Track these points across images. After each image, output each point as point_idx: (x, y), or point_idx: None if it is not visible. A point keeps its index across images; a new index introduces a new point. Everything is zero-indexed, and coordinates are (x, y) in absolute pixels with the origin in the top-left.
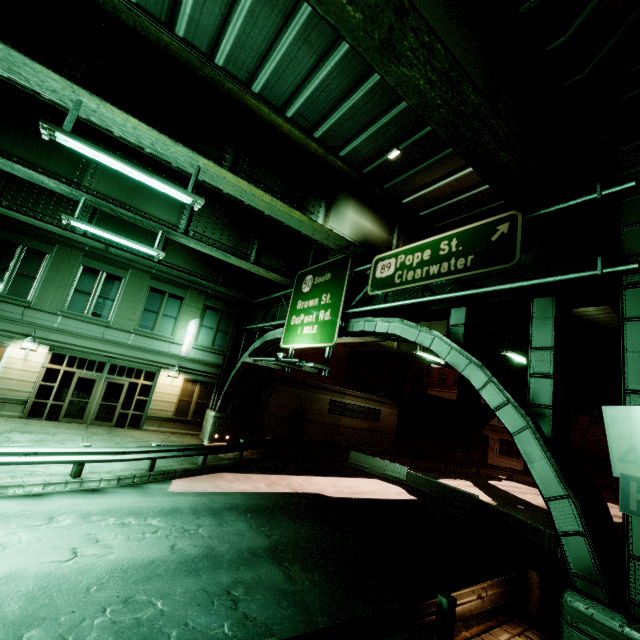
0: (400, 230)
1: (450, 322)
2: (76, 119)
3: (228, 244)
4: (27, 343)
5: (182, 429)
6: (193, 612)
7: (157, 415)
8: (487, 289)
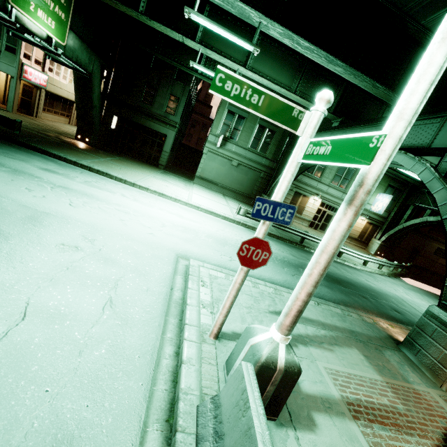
0: None
1: None
2: None
3: None
4: (316, 197)
5: (358, 244)
6: None
7: (351, 236)
8: None
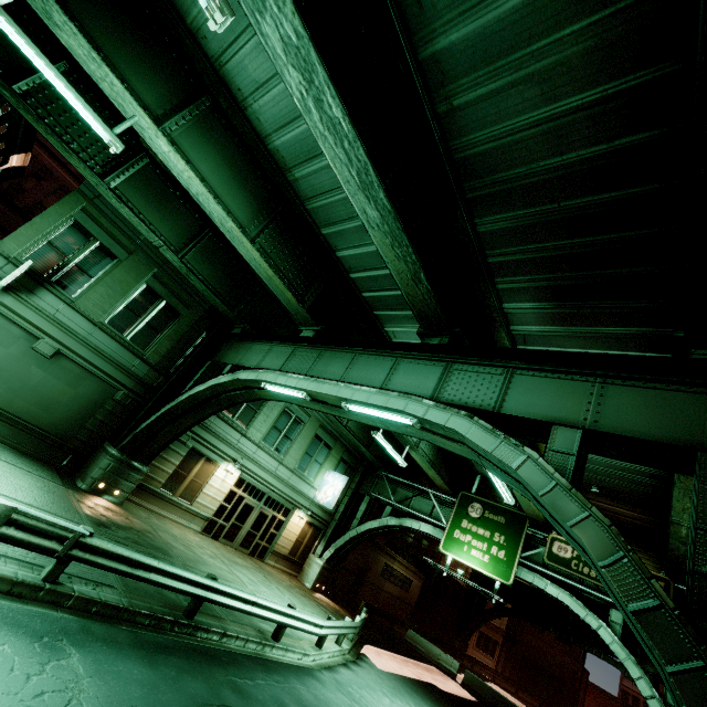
0: None
1: (609, 617)
2: None
3: (430, 458)
4: (231, 466)
5: (288, 568)
6: None
7: (279, 551)
8: None
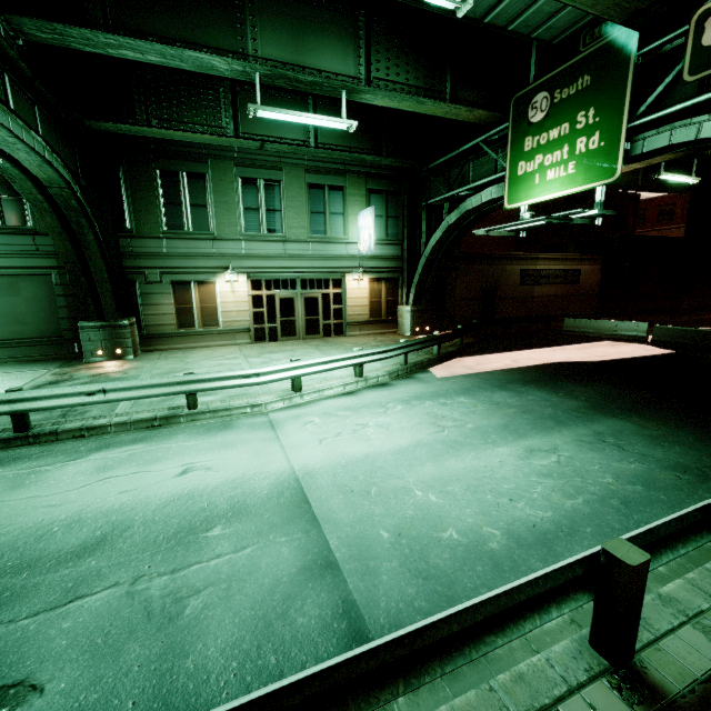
0: None
1: None
2: None
3: (417, 84)
4: (228, 275)
5: (380, 329)
6: (593, 455)
7: (355, 320)
8: None
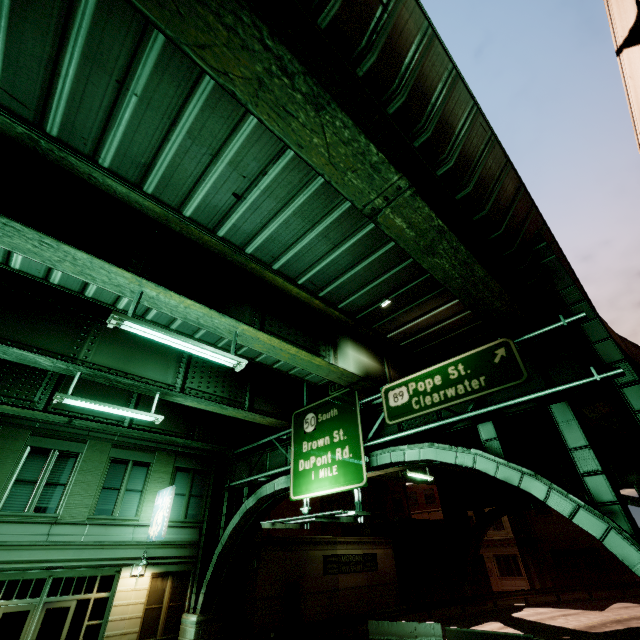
0: (387, 359)
1: (481, 438)
2: (79, 298)
3: (223, 395)
4: None
5: None
6: None
7: None
8: (508, 403)
